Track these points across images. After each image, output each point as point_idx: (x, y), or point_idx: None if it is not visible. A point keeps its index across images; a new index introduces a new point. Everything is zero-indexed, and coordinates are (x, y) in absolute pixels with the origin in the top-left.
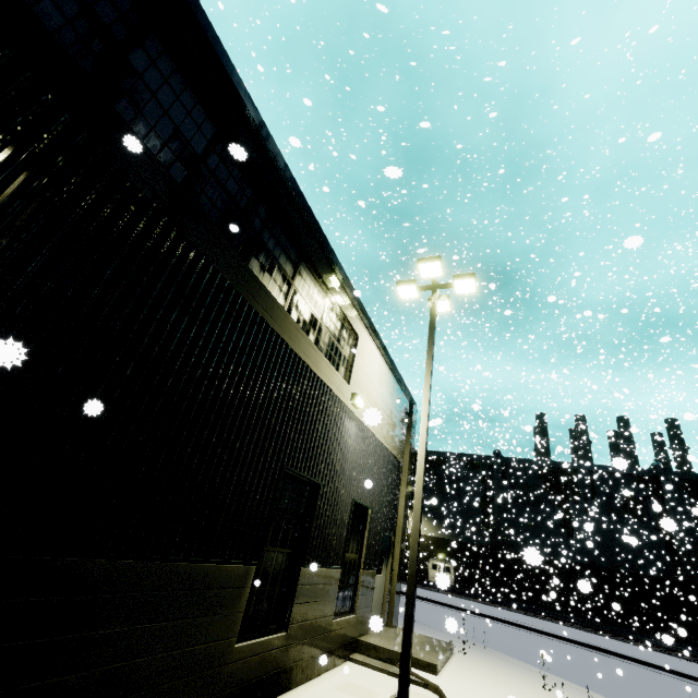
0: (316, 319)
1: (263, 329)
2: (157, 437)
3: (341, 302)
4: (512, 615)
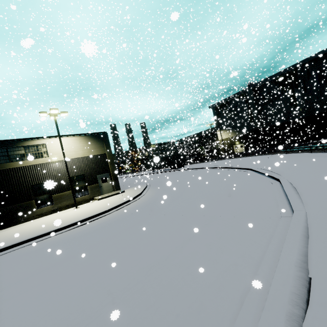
0: (23, 154)
1: (4, 171)
2: None
3: (29, 143)
4: (222, 162)
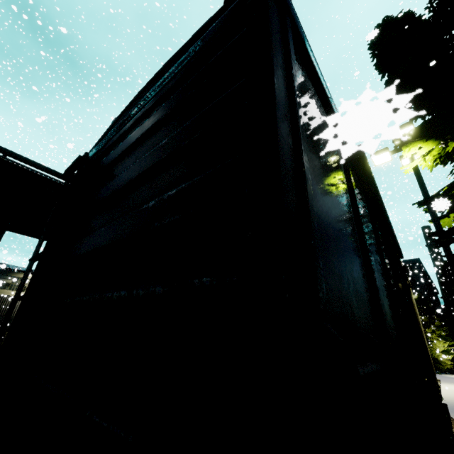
0: (10, 283)
1: None
2: None
3: (21, 276)
4: None
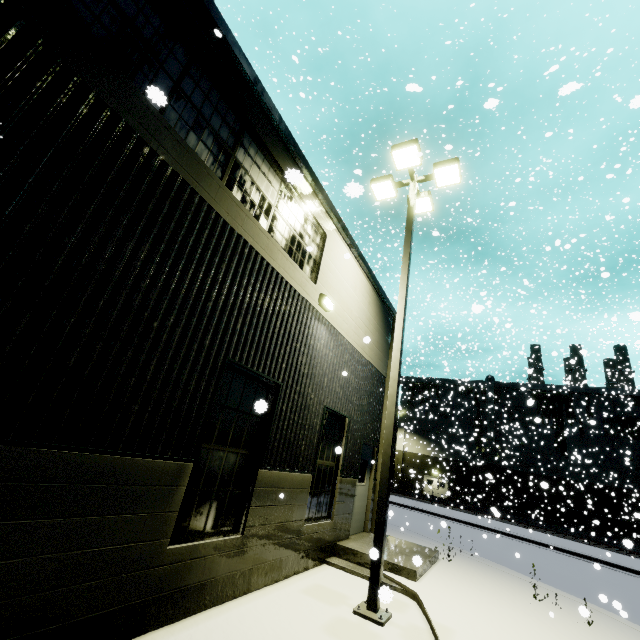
0: (269, 204)
1: (186, 195)
2: (13, 294)
3: (302, 191)
4: (503, 526)
